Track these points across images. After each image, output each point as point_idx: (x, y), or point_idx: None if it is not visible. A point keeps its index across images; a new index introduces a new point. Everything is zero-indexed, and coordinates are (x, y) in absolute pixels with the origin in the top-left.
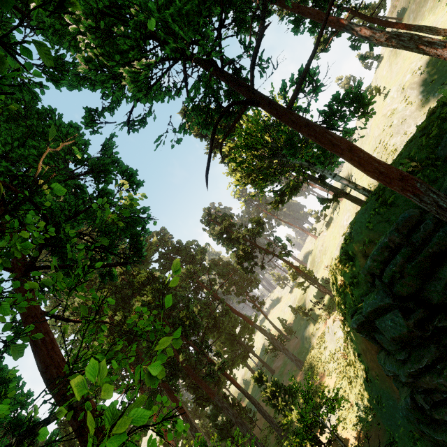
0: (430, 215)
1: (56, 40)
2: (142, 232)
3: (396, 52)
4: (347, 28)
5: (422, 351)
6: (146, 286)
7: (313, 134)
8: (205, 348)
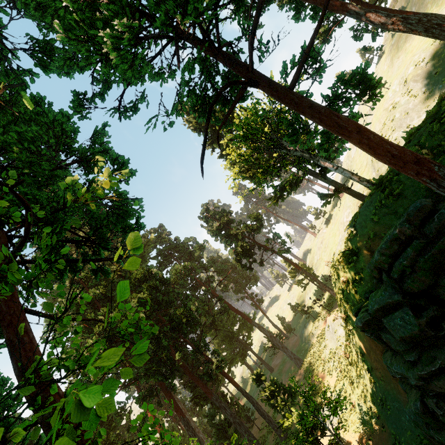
0: (444, 204)
1: (39, 15)
2: (136, 227)
3: (397, 46)
4: (351, 13)
5: (435, 352)
6: (143, 282)
7: (318, 116)
8: (203, 347)
